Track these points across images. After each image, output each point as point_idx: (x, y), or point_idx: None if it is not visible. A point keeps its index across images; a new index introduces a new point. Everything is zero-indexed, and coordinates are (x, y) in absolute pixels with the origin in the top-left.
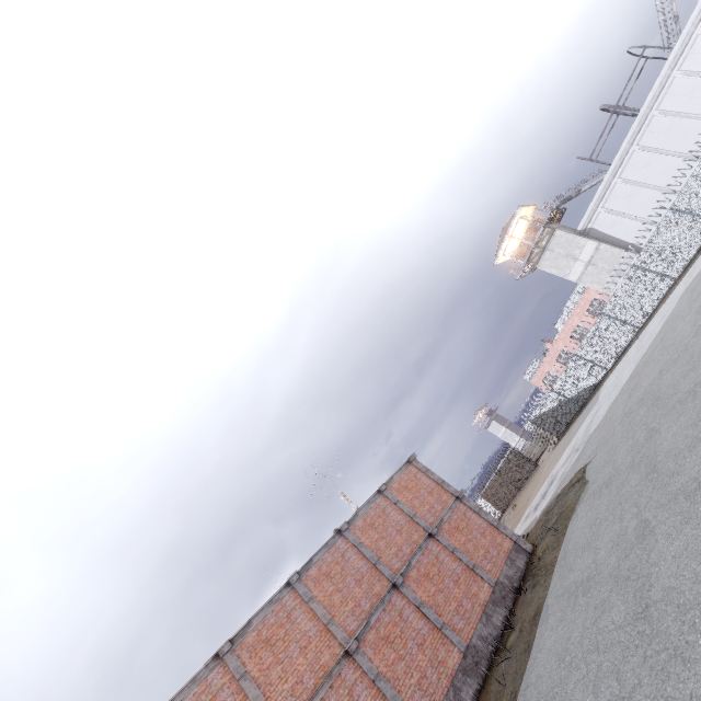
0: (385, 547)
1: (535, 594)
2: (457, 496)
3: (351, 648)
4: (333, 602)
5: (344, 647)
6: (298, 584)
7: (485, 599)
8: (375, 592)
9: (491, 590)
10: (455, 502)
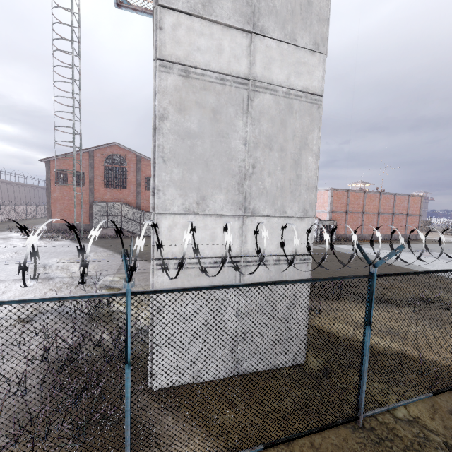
0: (398, 206)
1: (417, 242)
2: (420, 215)
3: (380, 213)
4: (382, 204)
5: (378, 212)
6: (381, 194)
7: (401, 234)
8: (389, 211)
9: (404, 234)
10: (418, 215)
